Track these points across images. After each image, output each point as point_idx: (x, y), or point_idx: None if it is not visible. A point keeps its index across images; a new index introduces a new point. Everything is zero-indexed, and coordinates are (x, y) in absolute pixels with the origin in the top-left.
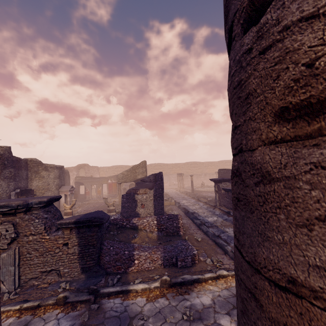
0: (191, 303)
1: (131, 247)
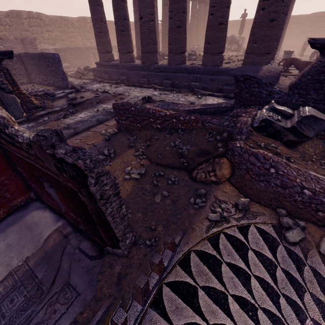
0: (187, 104)
1: (204, 105)
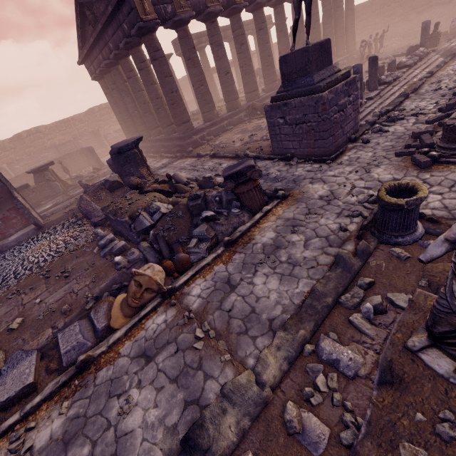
0: None
1: None
